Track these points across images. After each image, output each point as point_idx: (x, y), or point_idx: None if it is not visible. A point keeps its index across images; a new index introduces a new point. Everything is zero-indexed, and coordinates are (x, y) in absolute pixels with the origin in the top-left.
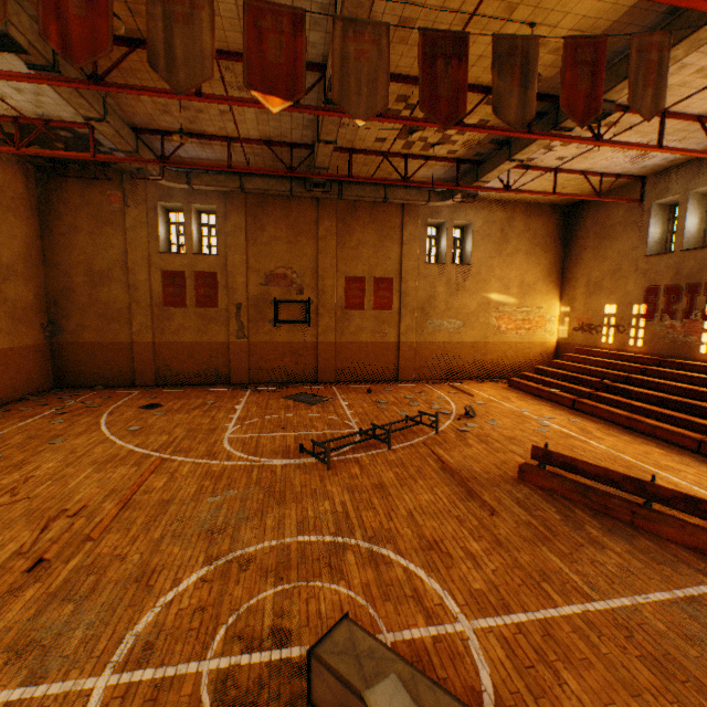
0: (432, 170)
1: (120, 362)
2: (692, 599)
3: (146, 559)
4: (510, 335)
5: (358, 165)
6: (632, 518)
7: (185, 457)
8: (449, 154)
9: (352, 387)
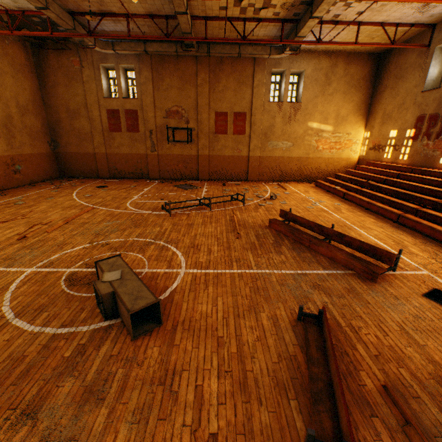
0: (268, 30)
1: (90, 164)
2: (303, 274)
3: (66, 240)
4: (325, 153)
5: (216, 29)
6: (309, 244)
7: (104, 208)
8: (274, 16)
9: (217, 182)
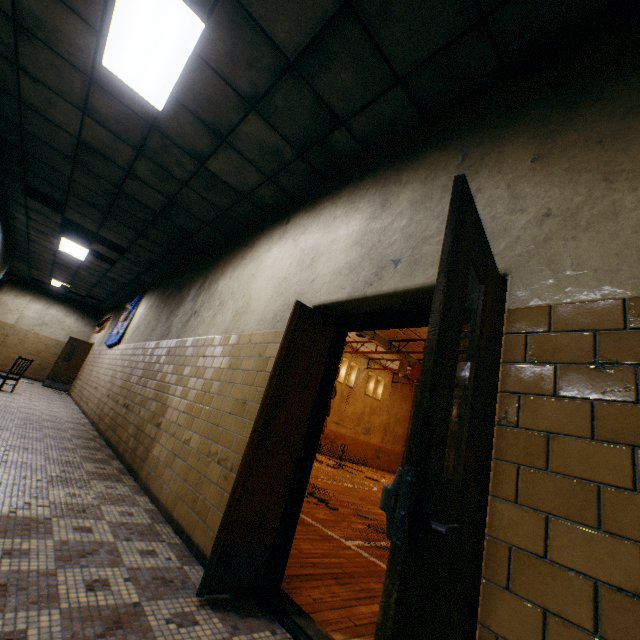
0: None
1: None
2: None
3: None
4: None
5: None
6: None
7: None
8: None
9: None
